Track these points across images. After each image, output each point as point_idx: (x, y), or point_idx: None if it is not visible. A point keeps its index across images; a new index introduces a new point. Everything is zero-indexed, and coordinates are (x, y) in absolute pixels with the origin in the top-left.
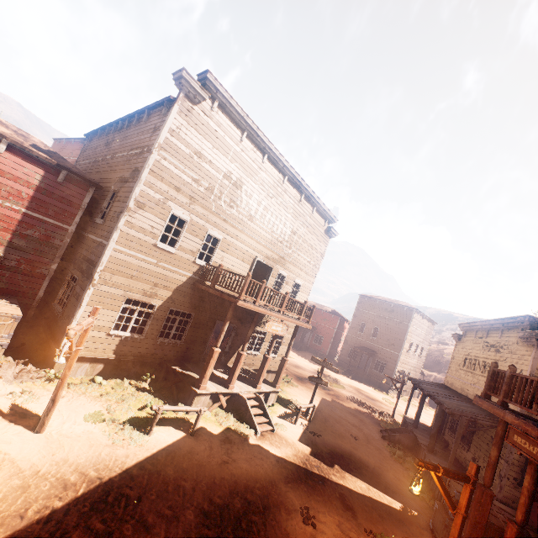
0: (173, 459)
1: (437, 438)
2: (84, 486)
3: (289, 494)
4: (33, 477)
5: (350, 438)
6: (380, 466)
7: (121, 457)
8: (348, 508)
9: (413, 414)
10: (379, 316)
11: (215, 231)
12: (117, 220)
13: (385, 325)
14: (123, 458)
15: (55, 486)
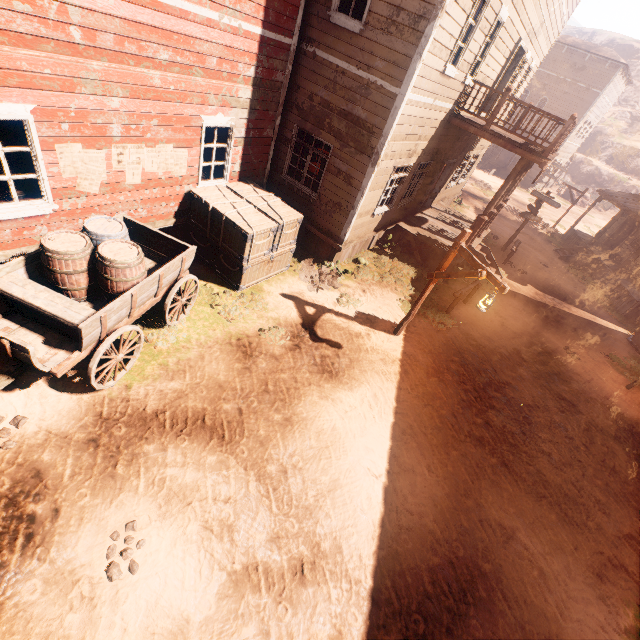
0: (477, 331)
1: (608, 253)
2: (463, 370)
3: (551, 339)
4: (437, 373)
5: (543, 267)
6: (575, 292)
7: (454, 340)
8: (583, 339)
9: (558, 216)
10: (557, 78)
11: (506, 7)
12: (413, 38)
13: (560, 95)
14: (455, 340)
15: (452, 375)
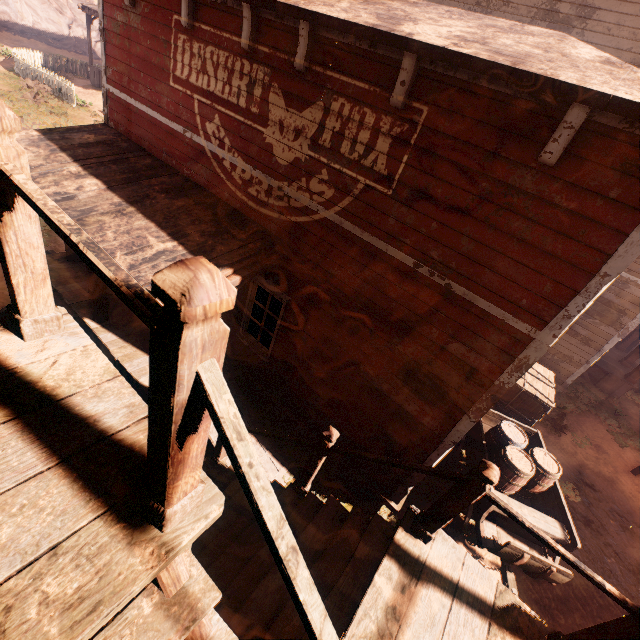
0: None
1: None
2: None
3: None
4: None
5: None
6: None
7: None
8: None
9: None
10: None
11: None
12: None
13: None
14: None
15: None
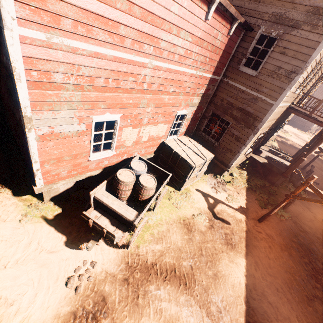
0: (301, 221)
1: None
2: (300, 248)
3: None
4: (286, 249)
5: None
6: None
7: (290, 227)
8: None
9: None
10: None
11: None
12: (286, 80)
13: None
14: (291, 227)
15: (295, 251)
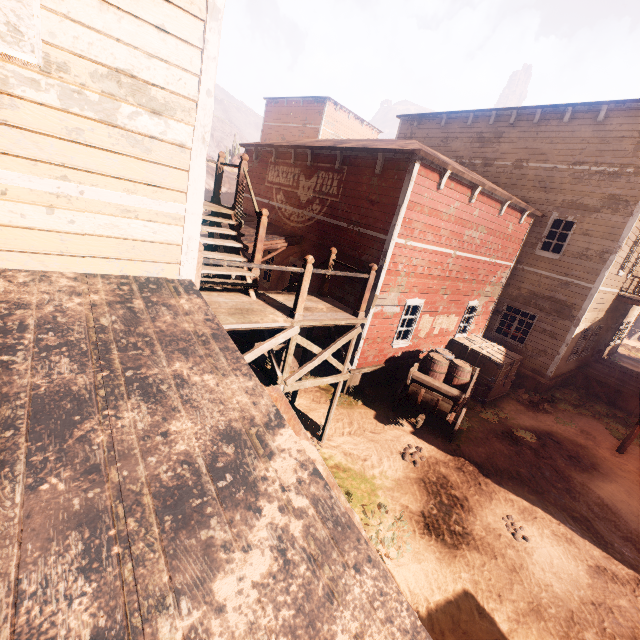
0: None
1: None
2: None
3: None
4: None
5: None
6: None
7: None
8: None
9: None
10: None
11: None
12: (600, 261)
13: None
14: None
15: None
